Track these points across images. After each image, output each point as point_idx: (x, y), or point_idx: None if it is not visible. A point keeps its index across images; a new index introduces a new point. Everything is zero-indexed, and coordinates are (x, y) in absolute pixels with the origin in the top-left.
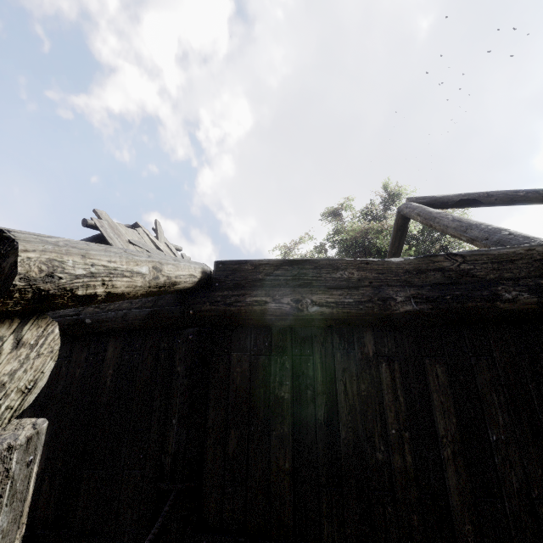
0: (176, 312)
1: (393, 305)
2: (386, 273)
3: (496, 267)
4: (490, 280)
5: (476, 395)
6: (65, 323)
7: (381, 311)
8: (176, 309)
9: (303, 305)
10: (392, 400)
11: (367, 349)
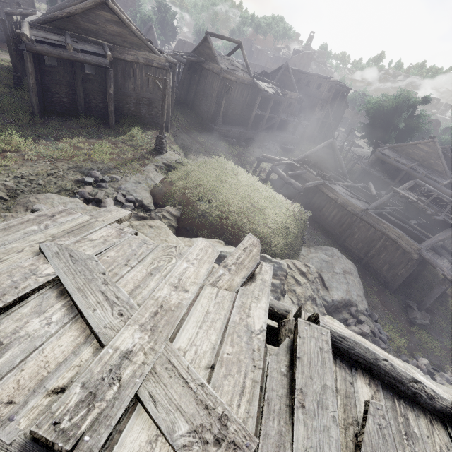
0: None
1: None
2: None
3: None
4: None
5: None
6: None
7: None
8: None
9: None
10: None
11: None
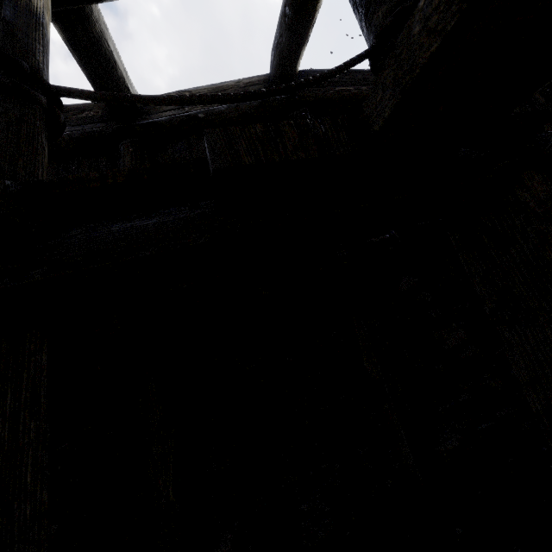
0: (283, 100)
1: None
2: None
3: None
4: None
5: None
6: (177, 120)
7: None
8: (283, 98)
9: None
10: None
11: None
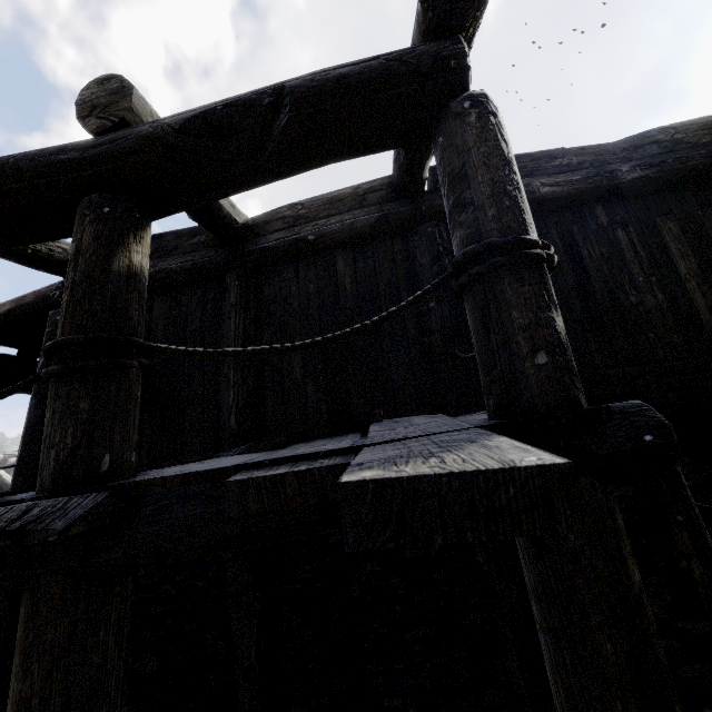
0: (406, 213)
1: (620, 175)
2: (604, 154)
3: (707, 133)
4: (703, 144)
5: (708, 238)
6: (285, 244)
7: (610, 182)
8: (406, 209)
9: (534, 188)
10: (634, 256)
11: (601, 220)
